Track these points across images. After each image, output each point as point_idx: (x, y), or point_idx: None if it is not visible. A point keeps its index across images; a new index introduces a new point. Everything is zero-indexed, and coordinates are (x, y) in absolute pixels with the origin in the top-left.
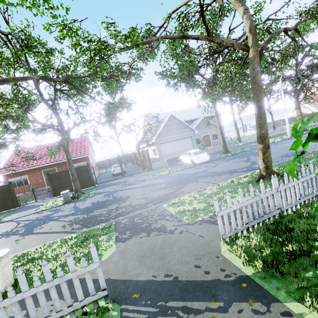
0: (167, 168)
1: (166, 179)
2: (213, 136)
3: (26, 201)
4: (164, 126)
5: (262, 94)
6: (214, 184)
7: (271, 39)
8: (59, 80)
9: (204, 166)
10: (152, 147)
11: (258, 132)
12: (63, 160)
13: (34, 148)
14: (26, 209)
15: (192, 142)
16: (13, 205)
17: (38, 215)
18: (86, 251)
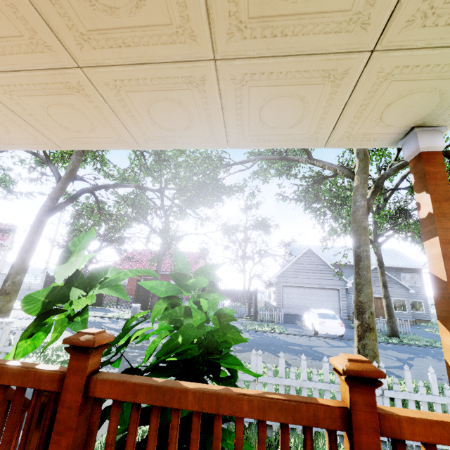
0: (274, 324)
1: (251, 335)
2: (395, 302)
3: (112, 304)
4: (295, 263)
5: (363, 238)
6: (287, 365)
7: (405, 166)
8: (152, 190)
9: (325, 341)
10: (274, 288)
11: (355, 297)
12: (165, 272)
13: (149, 252)
14: (101, 311)
15: (339, 300)
16: (97, 303)
17: (98, 319)
18: (61, 358)
